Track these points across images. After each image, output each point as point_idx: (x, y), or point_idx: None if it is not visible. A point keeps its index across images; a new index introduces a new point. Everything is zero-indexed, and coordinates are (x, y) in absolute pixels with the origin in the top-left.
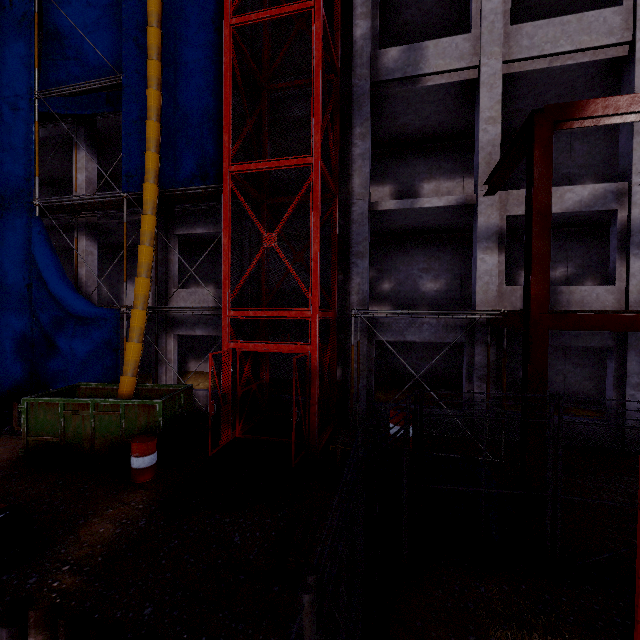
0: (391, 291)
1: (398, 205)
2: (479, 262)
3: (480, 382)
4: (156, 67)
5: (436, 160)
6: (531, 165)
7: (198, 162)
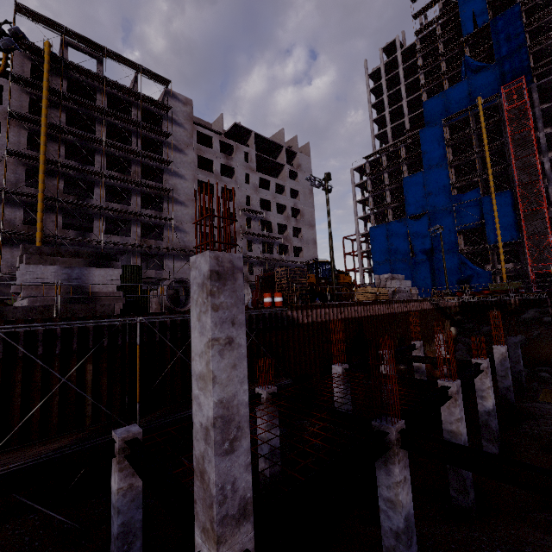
0: None
1: None
2: None
3: None
4: (497, 220)
5: None
6: None
7: (511, 236)
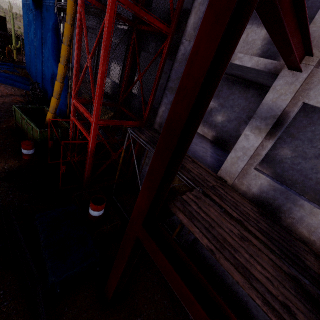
0: (220, 123)
1: None
2: (242, 137)
3: None
4: None
5: None
6: None
7: None
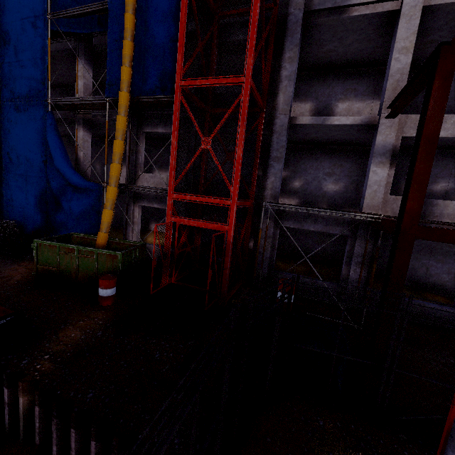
0: (300, 188)
1: (312, 121)
2: (371, 173)
3: (356, 266)
4: None
5: (352, 83)
6: (429, 95)
7: (160, 76)
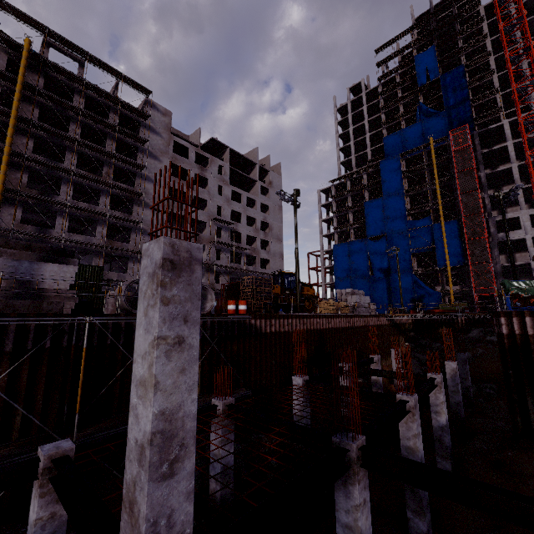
0: None
1: (509, 264)
2: (533, 275)
3: None
4: (446, 245)
5: (518, 248)
6: None
7: (457, 261)
